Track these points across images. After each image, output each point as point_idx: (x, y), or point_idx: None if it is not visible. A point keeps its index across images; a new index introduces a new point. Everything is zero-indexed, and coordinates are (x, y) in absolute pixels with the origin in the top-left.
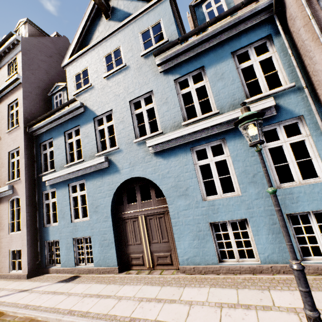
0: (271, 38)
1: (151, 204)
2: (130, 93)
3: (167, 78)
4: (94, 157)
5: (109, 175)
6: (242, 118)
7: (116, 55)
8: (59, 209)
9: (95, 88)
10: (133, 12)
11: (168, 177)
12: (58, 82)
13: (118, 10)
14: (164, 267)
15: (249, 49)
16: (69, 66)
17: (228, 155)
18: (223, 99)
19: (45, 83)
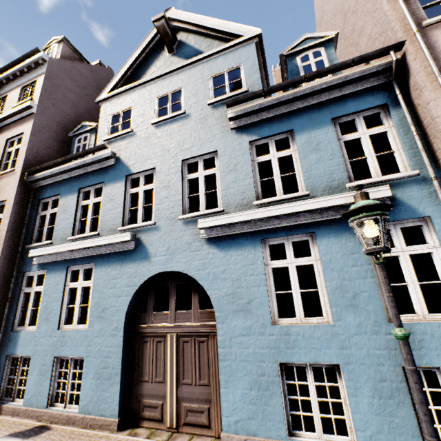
0: (387, 109)
1: (190, 317)
2: (184, 150)
3: (240, 137)
4: (115, 231)
5: (134, 262)
6: (359, 208)
7: (173, 100)
8: (44, 305)
9: (137, 136)
10: (205, 50)
11: (223, 279)
12: (87, 121)
13: (186, 46)
14: (196, 430)
15: (356, 118)
16: (107, 102)
17: (317, 258)
18: (316, 177)
19: (68, 120)
